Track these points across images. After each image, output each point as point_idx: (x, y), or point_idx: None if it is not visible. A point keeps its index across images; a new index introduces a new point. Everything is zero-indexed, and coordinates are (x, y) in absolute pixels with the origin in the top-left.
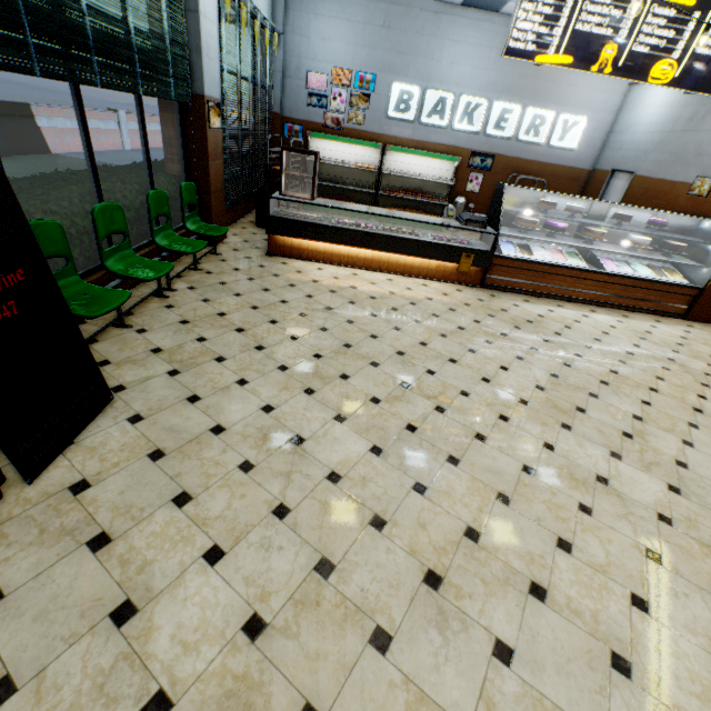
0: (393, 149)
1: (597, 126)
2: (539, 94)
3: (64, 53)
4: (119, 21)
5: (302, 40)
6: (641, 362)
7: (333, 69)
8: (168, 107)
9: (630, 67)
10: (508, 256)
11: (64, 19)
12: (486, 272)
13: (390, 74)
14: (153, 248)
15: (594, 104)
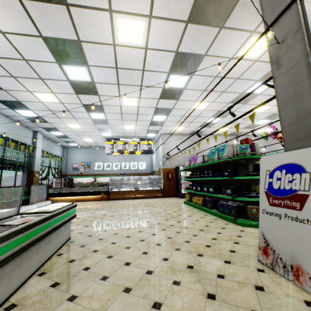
0: (97, 176)
1: (149, 163)
2: (132, 159)
3: (2, 166)
4: (15, 161)
5: (71, 158)
6: (134, 203)
7: (80, 162)
8: (25, 174)
9: (131, 153)
10: (113, 191)
11: (4, 162)
12: (109, 196)
13: (95, 161)
14: (10, 202)
15: (146, 159)
